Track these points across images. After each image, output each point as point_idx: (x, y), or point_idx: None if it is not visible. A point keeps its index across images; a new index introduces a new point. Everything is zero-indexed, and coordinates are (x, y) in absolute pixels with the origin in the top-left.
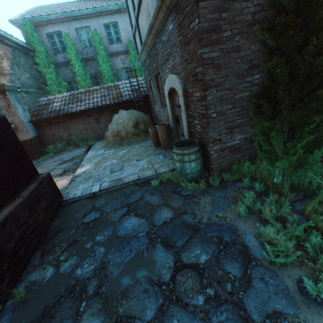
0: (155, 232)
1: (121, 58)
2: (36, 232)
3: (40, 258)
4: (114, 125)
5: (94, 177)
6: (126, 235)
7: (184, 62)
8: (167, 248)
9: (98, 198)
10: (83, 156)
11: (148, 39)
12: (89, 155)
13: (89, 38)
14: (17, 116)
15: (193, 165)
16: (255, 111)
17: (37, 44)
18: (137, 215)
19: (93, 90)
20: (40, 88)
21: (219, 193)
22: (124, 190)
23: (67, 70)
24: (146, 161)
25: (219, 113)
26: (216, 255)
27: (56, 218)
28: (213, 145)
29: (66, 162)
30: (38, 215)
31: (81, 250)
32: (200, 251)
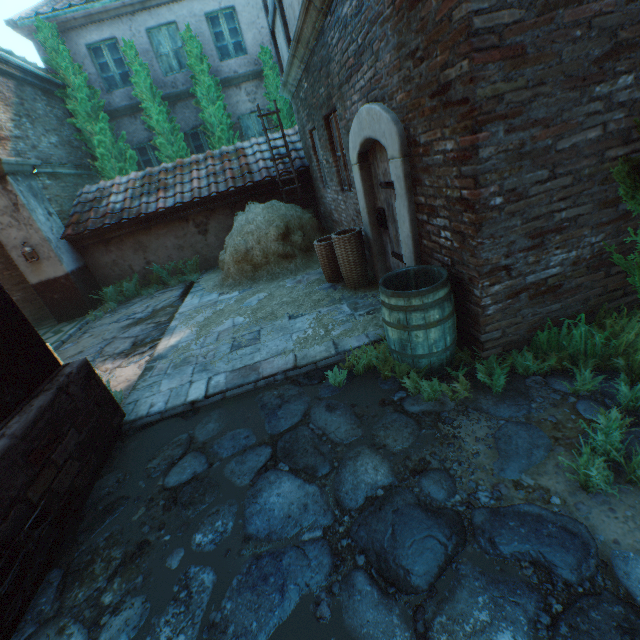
0: (348, 531)
1: (248, 90)
2: (50, 518)
3: (55, 592)
4: (237, 237)
5: (195, 362)
6: (271, 535)
7: (408, 59)
8: (387, 592)
9: (203, 417)
10: (174, 307)
11: (304, 24)
12: (187, 306)
13: (176, 49)
14: (35, 228)
15: (434, 335)
16: (633, 182)
17: (68, 70)
18: (295, 472)
19: (191, 163)
20: (82, 166)
21: (509, 411)
22: (263, 396)
23: (136, 123)
24: (311, 320)
25: (512, 195)
26: (544, 637)
27: (105, 471)
28: (491, 281)
29: (140, 323)
30: (56, 472)
31: (154, 577)
32: (490, 615)
